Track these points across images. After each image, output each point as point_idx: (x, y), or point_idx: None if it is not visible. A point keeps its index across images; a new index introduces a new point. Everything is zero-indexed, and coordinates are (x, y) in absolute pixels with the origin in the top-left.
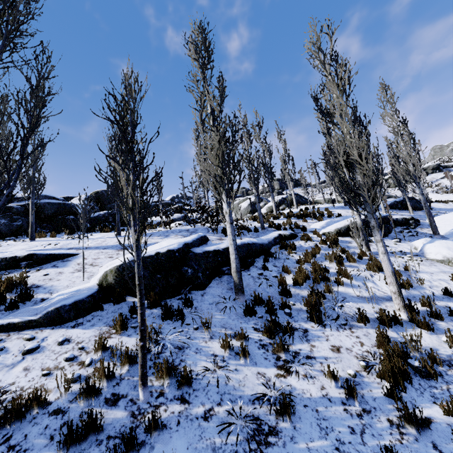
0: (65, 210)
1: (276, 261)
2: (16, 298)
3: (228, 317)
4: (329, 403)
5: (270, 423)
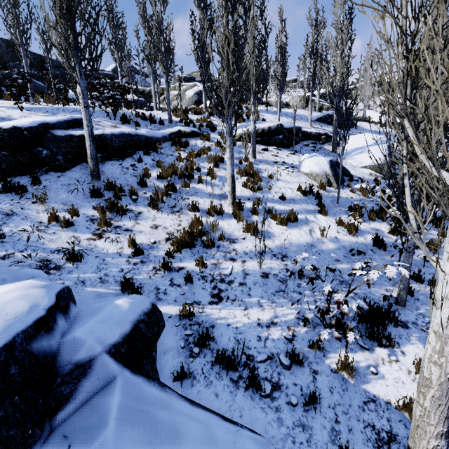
0: None
1: (158, 156)
2: None
3: (74, 197)
4: (118, 256)
5: (59, 264)
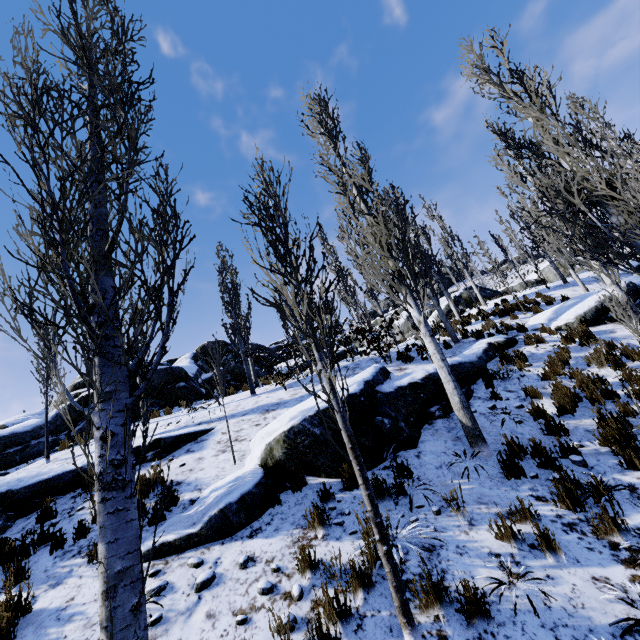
0: (173, 376)
1: (506, 383)
2: (158, 504)
3: (480, 485)
4: None
5: None
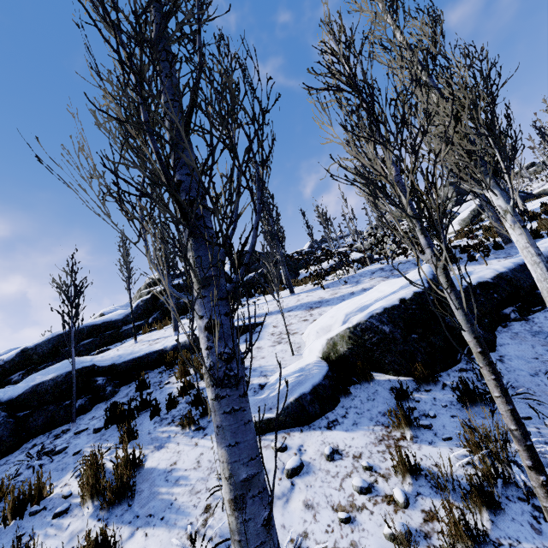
0: None
1: None
2: None
3: None
4: None
5: None
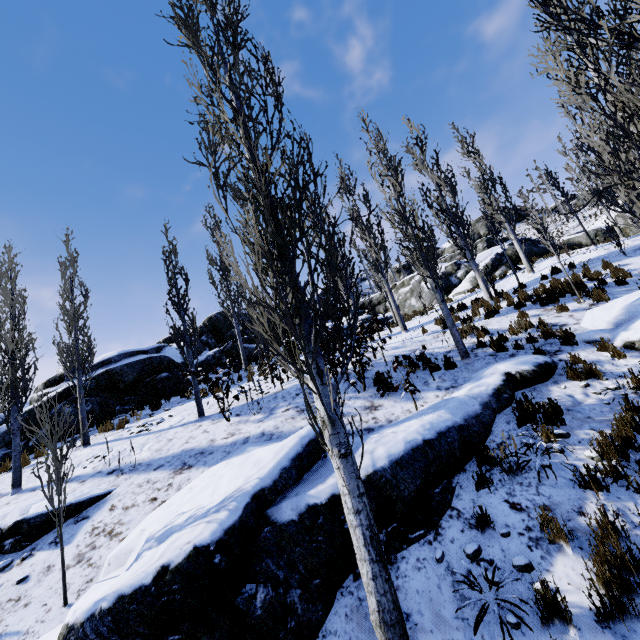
0: (153, 368)
1: (514, 482)
2: None
3: None
4: None
5: None
